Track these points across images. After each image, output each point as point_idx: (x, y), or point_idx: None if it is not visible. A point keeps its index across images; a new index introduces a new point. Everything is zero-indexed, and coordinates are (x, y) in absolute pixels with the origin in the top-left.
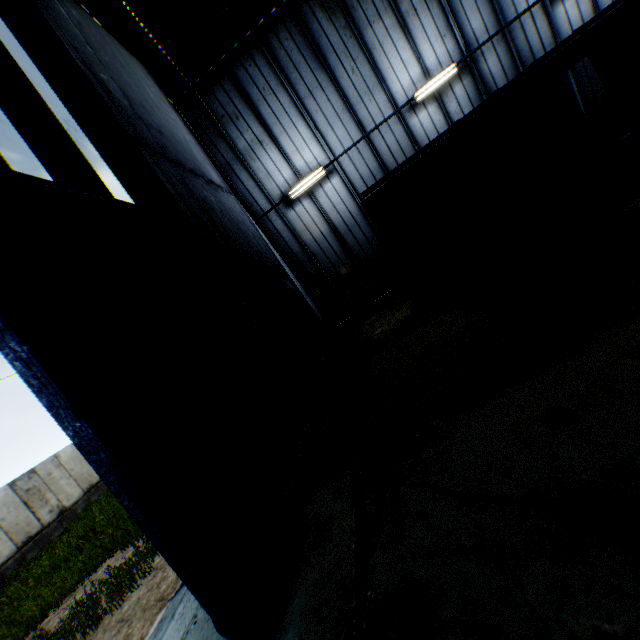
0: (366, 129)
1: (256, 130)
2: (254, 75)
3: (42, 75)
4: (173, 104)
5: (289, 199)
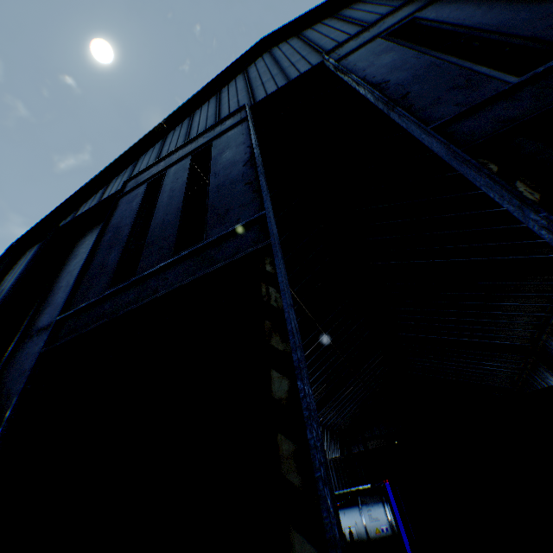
0: None
1: None
2: None
3: (138, 209)
4: None
5: None
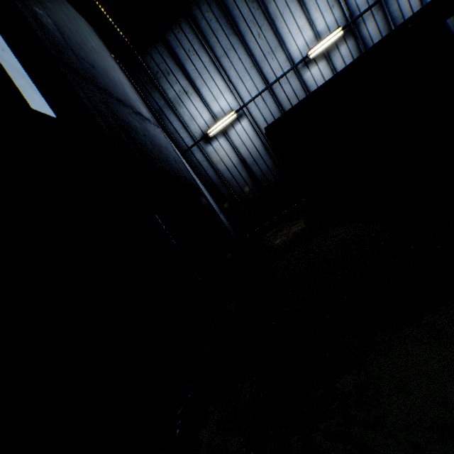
0: (269, 81)
1: (183, 83)
2: (181, 40)
3: None
4: (118, 62)
5: (208, 137)
